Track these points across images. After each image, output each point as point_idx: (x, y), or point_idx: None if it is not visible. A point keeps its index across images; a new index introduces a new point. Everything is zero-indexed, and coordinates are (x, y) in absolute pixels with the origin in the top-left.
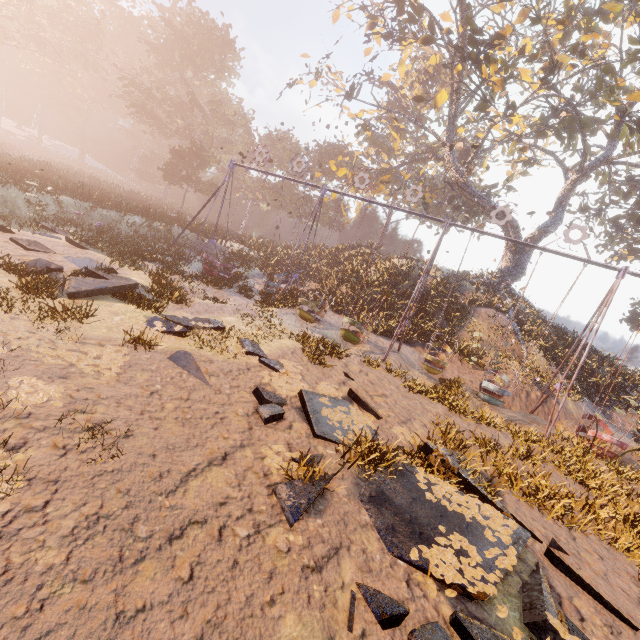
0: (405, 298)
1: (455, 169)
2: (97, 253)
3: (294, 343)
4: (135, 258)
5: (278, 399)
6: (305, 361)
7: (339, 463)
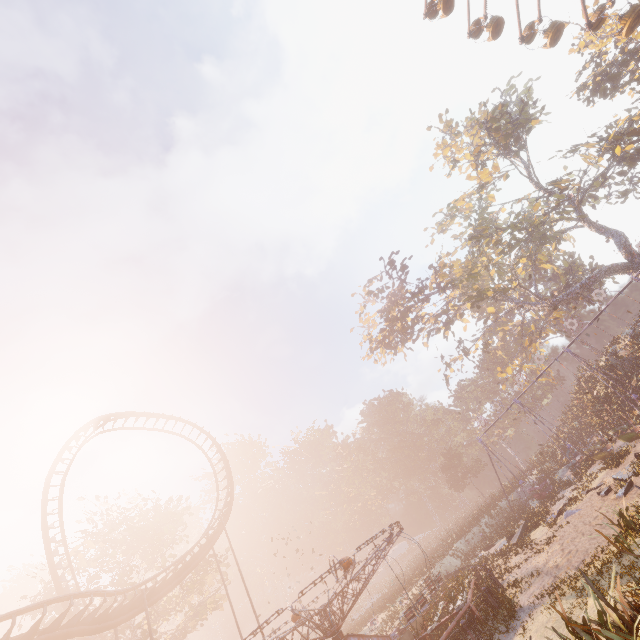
0: (633, 377)
1: (539, 305)
2: (499, 541)
3: (605, 471)
4: (511, 526)
5: (605, 487)
6: (613, 471)
7: (633, 476)
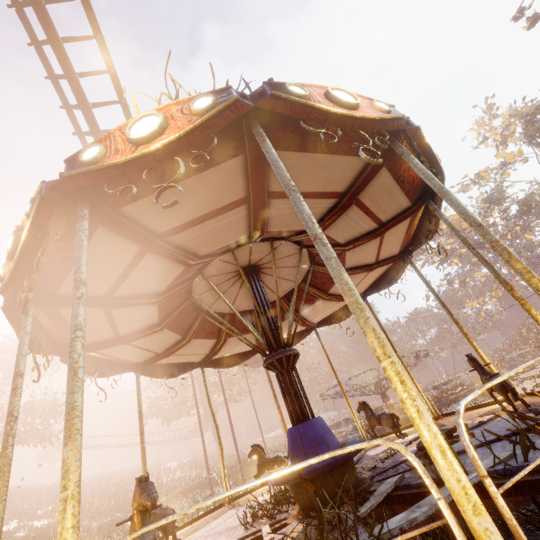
0: None
1: None
2: None
3: None
4: None
5: None
6: None
7: None
